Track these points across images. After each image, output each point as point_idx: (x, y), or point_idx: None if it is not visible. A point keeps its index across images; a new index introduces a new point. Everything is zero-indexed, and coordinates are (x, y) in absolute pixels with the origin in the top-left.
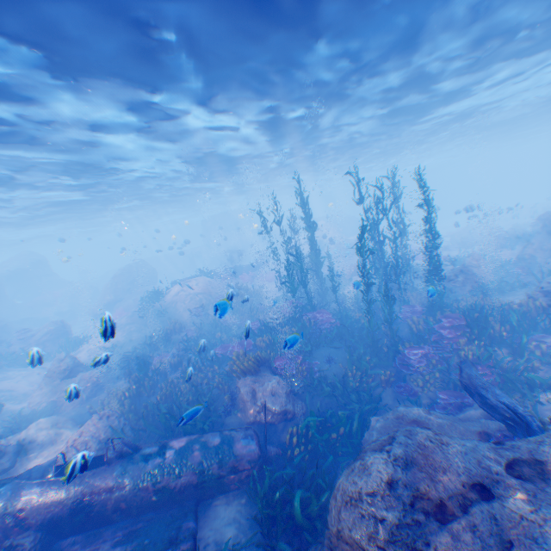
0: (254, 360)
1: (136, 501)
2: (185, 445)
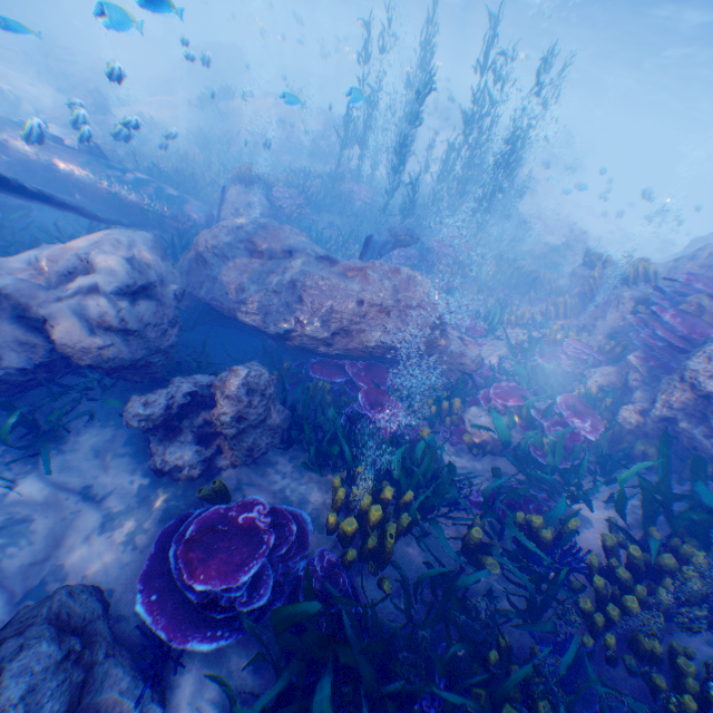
0: (252, 173)
1: (94, 191)
2: (146, 180)
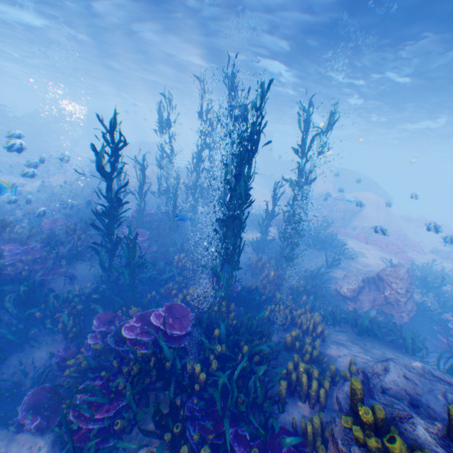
0: None
1: None
2: None
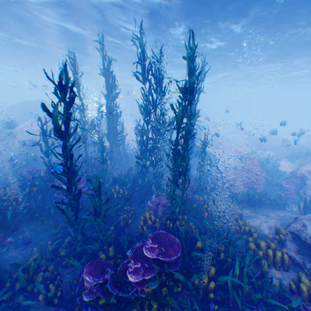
0: None
1: None
2: None
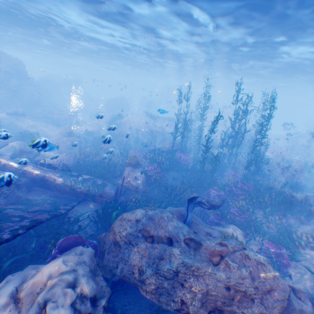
0: (135, 160)
1: (62, 187)
2: (87, 178)
